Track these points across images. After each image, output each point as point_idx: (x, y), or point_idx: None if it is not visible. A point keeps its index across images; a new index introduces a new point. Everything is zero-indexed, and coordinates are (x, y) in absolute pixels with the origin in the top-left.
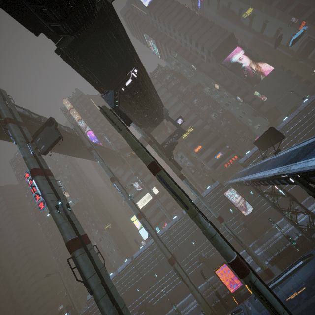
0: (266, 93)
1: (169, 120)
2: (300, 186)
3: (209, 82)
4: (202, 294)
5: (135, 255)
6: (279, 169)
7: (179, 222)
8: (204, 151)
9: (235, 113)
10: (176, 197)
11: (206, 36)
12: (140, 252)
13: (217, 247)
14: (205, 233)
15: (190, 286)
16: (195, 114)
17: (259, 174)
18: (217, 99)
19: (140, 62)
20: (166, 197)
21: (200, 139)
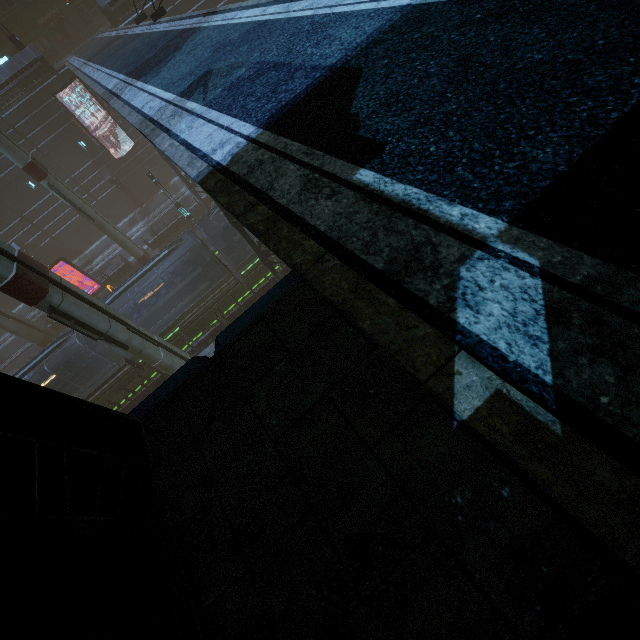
0: None
1: None
2: None
3: None
4: (19, 318)
5: None
6: (119, 81)
7: None
8: None
9: None
10: None
11: None
12: None
13: None
14: None
15: None
16: None
17: (100, 76)
18: None
19: None
20: None
21: None
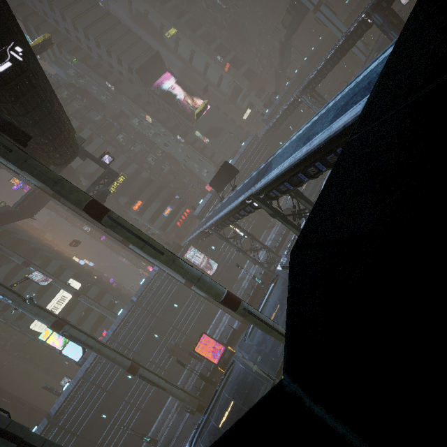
0: (207, 134)
1: (88, 157)
2: (263, 208)
3: (138, 113)
4: (183, 389)
5: (55, 408)
6: (245, 194)
7: (130, 315)
8: (147, 208)
9: (178, 156)
10: (143, 244)
11: (123, 44)
12: (65, 396)
13: (207, 288)
14: (191, 277)
15: (167, 387)
16: (124, 156)
17: (225, 211)
18: (153, 137)
19: (23, 37)
20: (97, 289)
21: (138, 191)
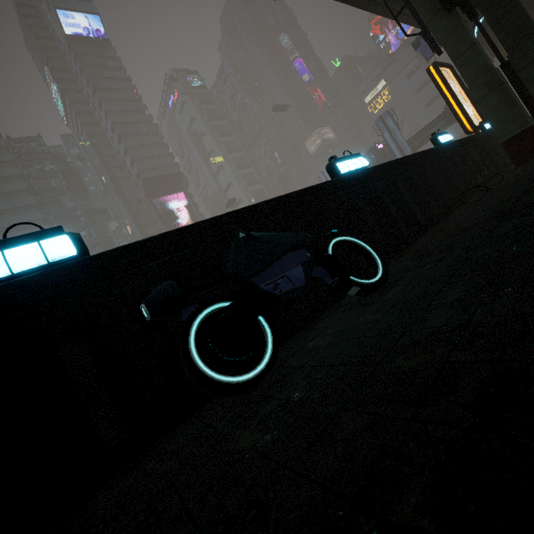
0: None
1: None
2: None
3: (123, 217)
4: None
5: None
6: None
7: None
8: None
9: None
10: None
11: (146, 151)
12: None
13: None
14: None
15: None
16: None
17: None
18: None
19: None
20: None
21: None
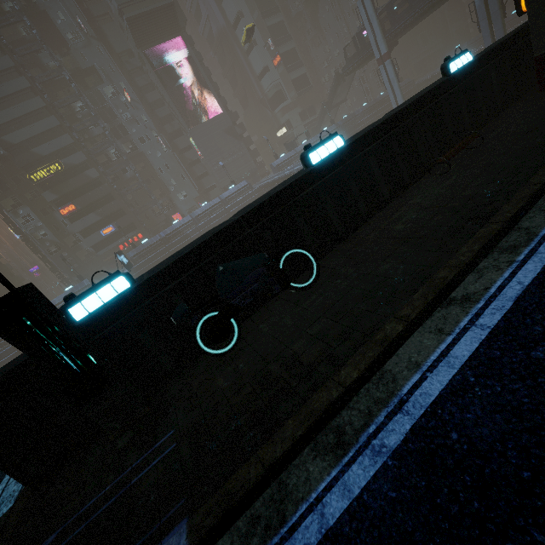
0: (203, 148)
1: None
2: None
3: (117, 79)
4: None
5: None
6: None
7: None
8: (81, 218)
9: (153, 162)
10: None
11: None
12: None
13: None
14: None
15: None
16: (70, 138)
17: None
18: (127, 123)
19: None
20: None
21: (75, 191)
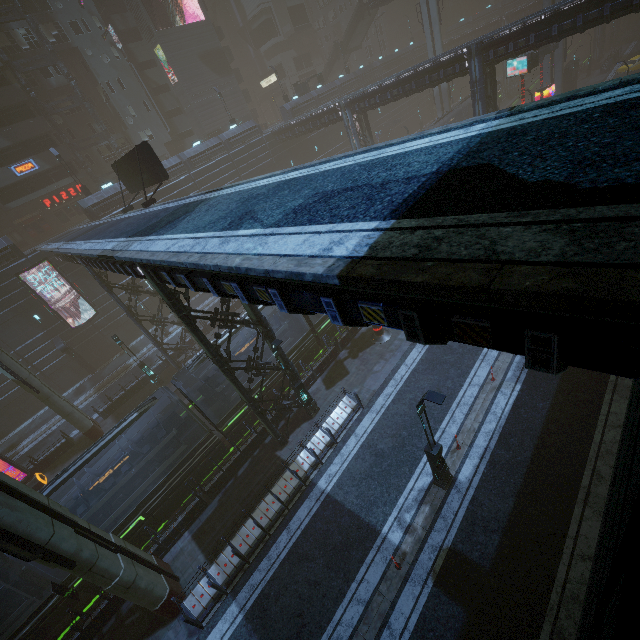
0: (179, 68)
1: None
2: (153, 285)
3: None
4: None
5: None
6: (120, 242)
7: None
8: None
9: (98, 70)
10: None
11: None
12: None
13: None
14: None
15: None
16: None
17: (89, 245)
18: None
19: None
20: None
21: None
